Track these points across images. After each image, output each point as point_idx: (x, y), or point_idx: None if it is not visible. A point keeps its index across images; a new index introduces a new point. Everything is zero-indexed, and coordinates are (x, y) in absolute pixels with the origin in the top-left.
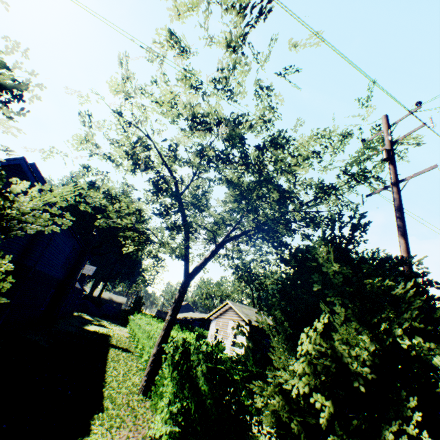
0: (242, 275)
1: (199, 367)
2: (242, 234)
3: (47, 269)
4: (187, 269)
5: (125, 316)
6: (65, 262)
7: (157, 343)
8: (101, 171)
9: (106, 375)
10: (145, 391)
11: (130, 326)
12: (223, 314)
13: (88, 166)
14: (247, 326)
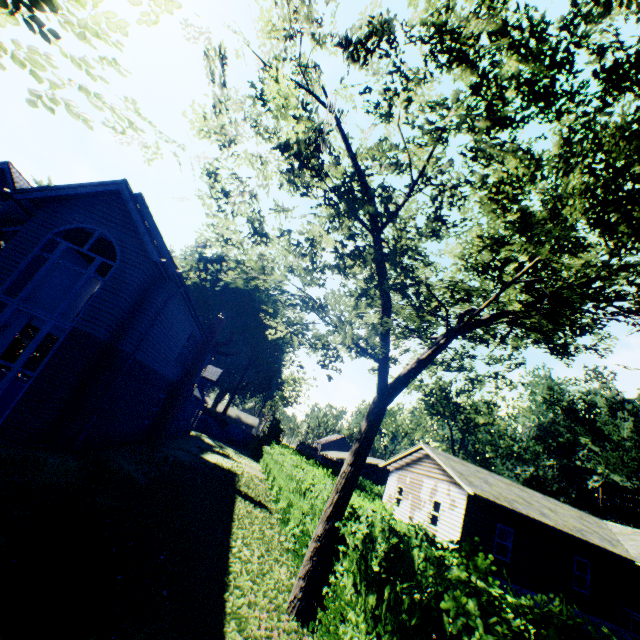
0: (435, 404)
1: (472, 639)
2: (495, 317)
3: (154, 362)
4: (383, 378)
5: (257, 446)
6: (182, 358)
7: (325, 516)
8: (238, 177)
9: (231, 555)
10: (300, 611)
11: (264, 463)
12: (411, 465)
13: (216, 173)
14: (463, 494)
